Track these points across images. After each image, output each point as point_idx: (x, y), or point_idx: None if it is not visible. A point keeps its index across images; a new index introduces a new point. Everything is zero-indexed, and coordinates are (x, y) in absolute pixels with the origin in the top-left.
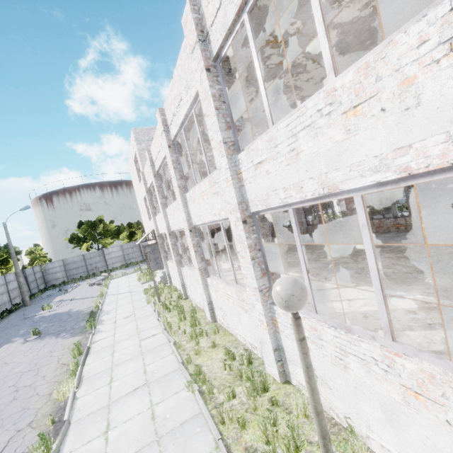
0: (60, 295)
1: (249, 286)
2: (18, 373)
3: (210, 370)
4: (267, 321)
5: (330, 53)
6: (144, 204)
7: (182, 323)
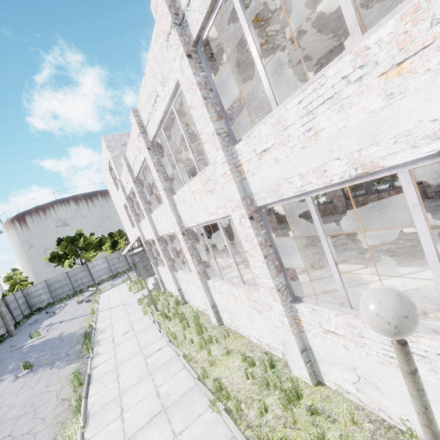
0: (48, 318)
1: (263, 286)
2: (12, 419)
3: (231, 382)
4: (290, 322)
5: (353, 6)
6: (125, 212)
7: (187, 331)
